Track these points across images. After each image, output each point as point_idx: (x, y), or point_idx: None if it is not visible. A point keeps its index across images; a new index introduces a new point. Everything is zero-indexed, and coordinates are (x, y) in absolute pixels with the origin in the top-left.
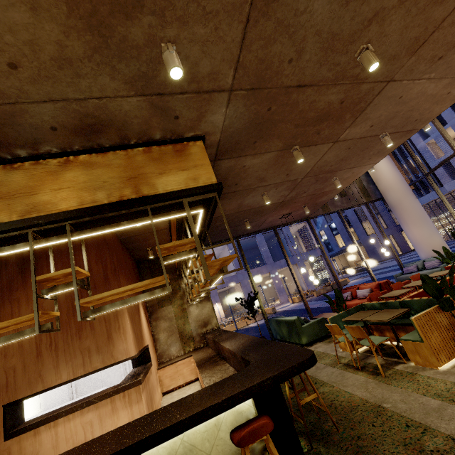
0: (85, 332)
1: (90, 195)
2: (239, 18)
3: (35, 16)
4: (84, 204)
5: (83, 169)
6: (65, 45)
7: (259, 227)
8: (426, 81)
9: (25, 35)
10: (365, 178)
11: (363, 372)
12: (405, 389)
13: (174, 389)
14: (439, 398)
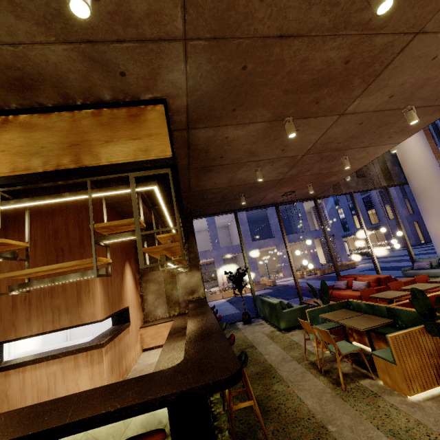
0: (57, 291)
1: (25, 162)
2: None
3: None
4: (16, 171)
5: (21, 131)
6: None
7: (258, 202)
8: None
9: None
10: (390, 159)
11: (325, 378)
12: (359, 414)
13: (154, 347)
14: (392, 437)
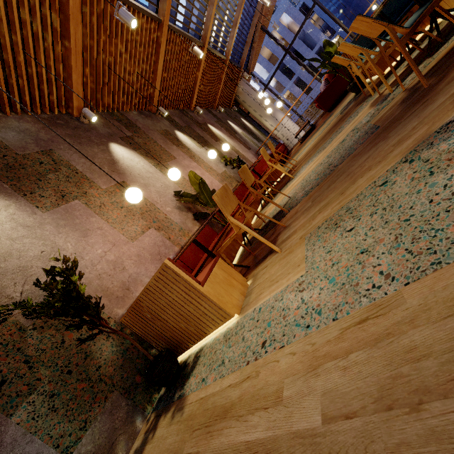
0: None
1: None
2: None
3: None
4: None
5: None
6: None
7: None
8: None
9: None
10: (274, 143)
11: None
12: None
13: None
14: None
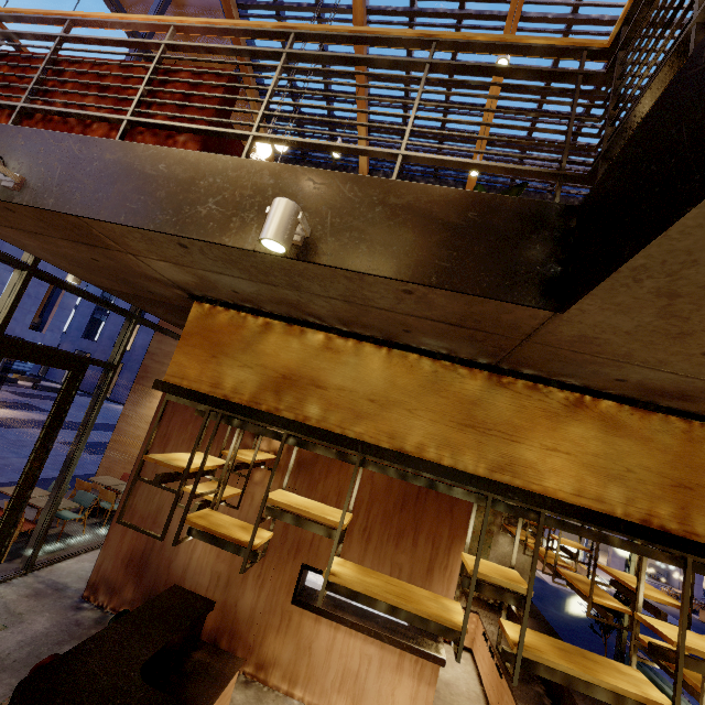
0: (405, 542)
1: (597, 485)
2: None
3: None
4: (582, 496)
5: (600, 428)
6: None
7: None
8: None
9: None
10: None
11: None
12: None
13: None
14: None
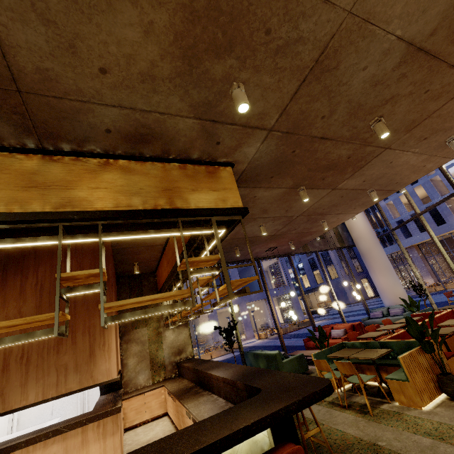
0: (65, 346)
1: (126, 199)
2: (298, 77)
3: (144, 37)
4: (119, 206)
5: (122, 173)
6: (157, 65)
7: (244, 256)
8: (411, 153)
9: (128, 49)
10: (340, 225)
11: (351, 411)
12: (396, 428)
13: (138, 424)
14: (429, 436)
